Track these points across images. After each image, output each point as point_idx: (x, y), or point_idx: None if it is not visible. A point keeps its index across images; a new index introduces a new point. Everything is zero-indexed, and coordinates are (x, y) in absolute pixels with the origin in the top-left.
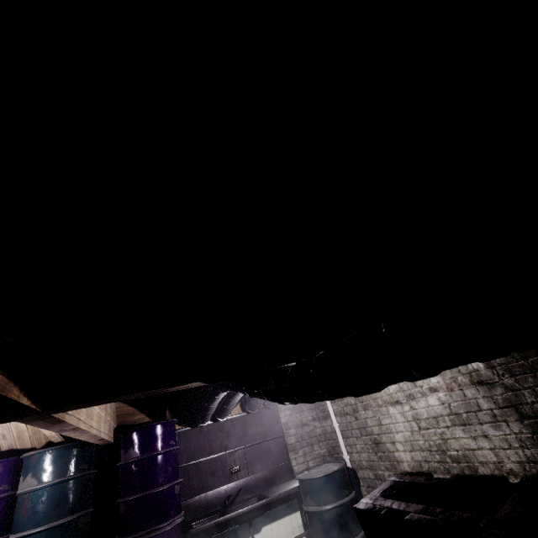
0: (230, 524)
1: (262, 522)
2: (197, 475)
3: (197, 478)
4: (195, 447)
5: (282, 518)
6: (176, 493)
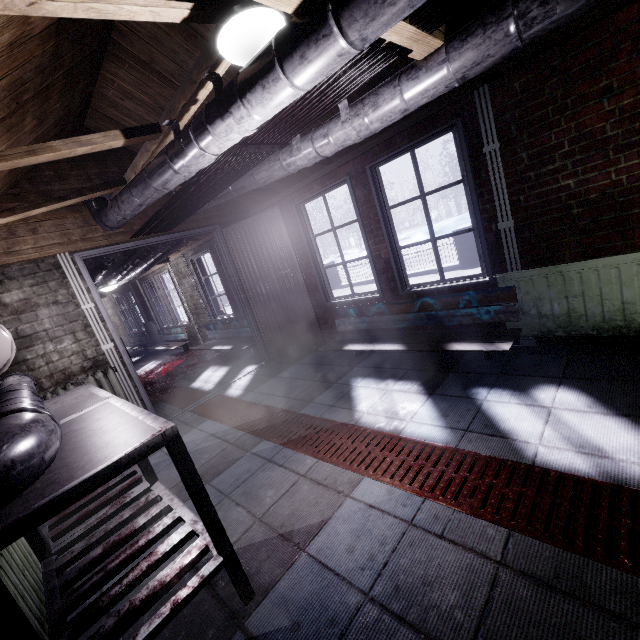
0: None
1: None
2: None
3: None
4: None
5: None
6: None
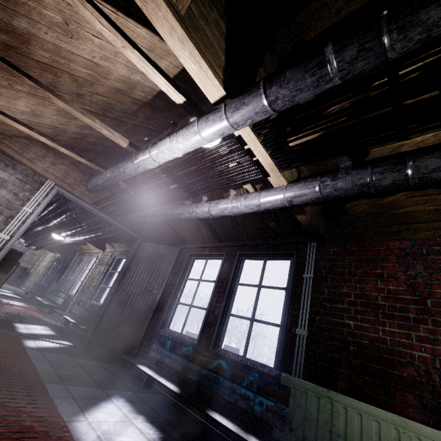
0: None
1: None
2: None
3: None
4: None
5: None
6: None
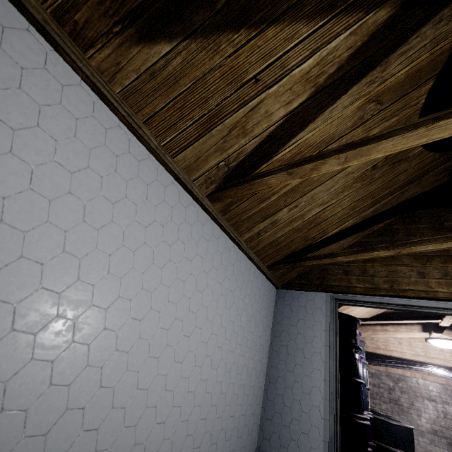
0: None
1: None
2: None
3: None
4: None
5: None
6: None
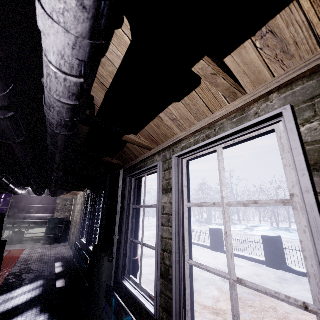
0: (24, 224)
1: (35, 227)
2: (17, 209)
3: (17, 210)
4: (20, 201)
5: (43, 228)
6: (4, 210)
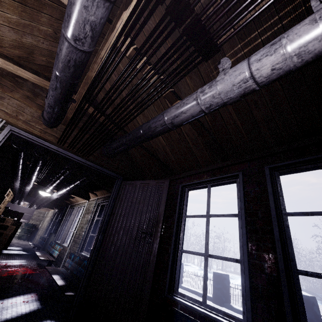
0: None
1: None
2: None
3: None
4: (10, 207)
5: (19, 229)
6: None
